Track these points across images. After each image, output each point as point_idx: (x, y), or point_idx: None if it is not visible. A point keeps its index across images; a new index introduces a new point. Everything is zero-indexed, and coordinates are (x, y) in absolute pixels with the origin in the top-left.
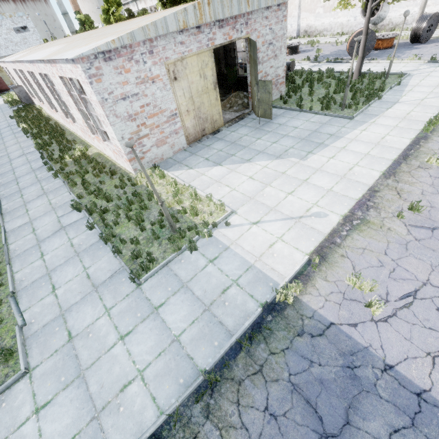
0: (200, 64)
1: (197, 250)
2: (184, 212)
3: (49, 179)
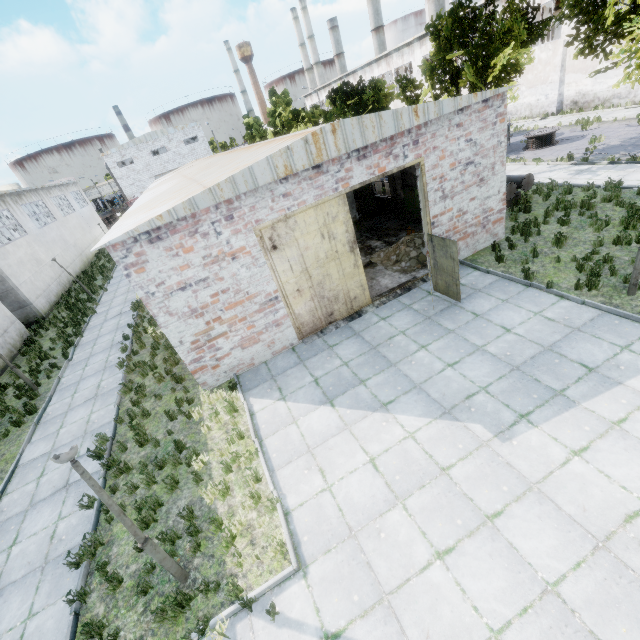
0: (322, 218)
1: None
2: (218, 527)
3: (115, 368)
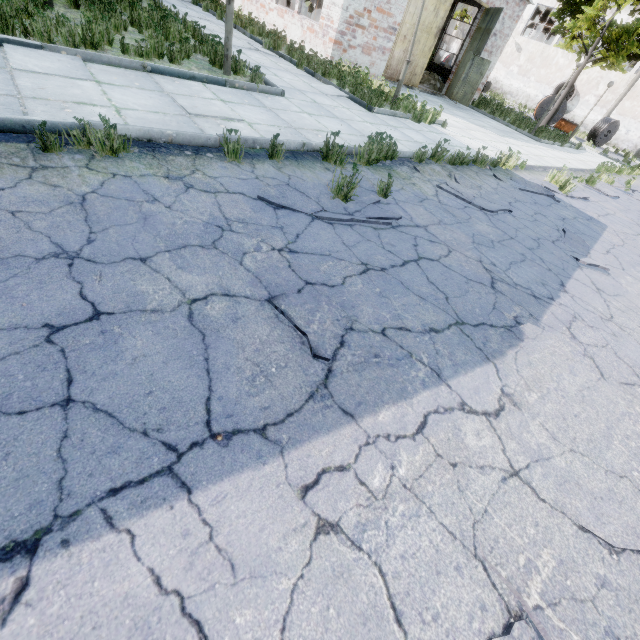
0: None
1: (420, 122)
2: (399, 102)
3: (207, 15)
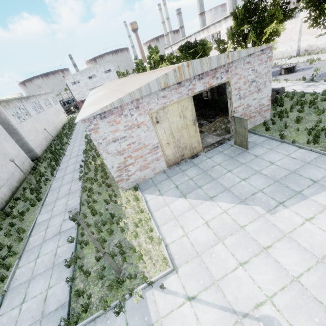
0: (180, 108)
1: (124, 313)
2: (134, 251)
3: (77, 180)
